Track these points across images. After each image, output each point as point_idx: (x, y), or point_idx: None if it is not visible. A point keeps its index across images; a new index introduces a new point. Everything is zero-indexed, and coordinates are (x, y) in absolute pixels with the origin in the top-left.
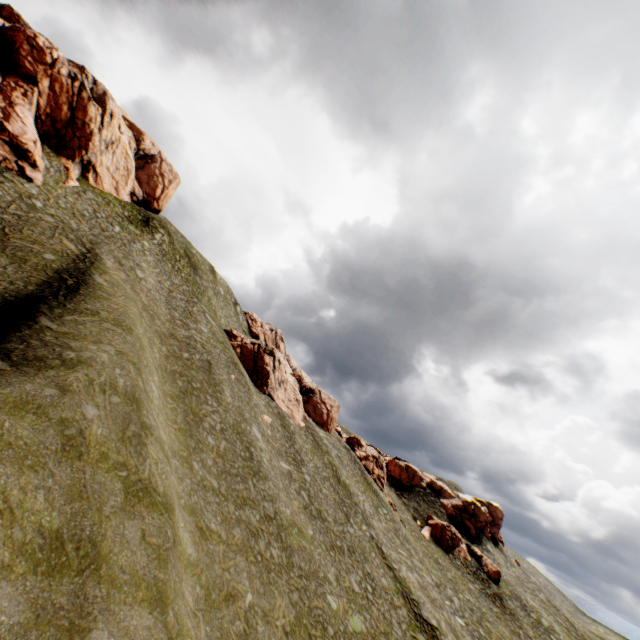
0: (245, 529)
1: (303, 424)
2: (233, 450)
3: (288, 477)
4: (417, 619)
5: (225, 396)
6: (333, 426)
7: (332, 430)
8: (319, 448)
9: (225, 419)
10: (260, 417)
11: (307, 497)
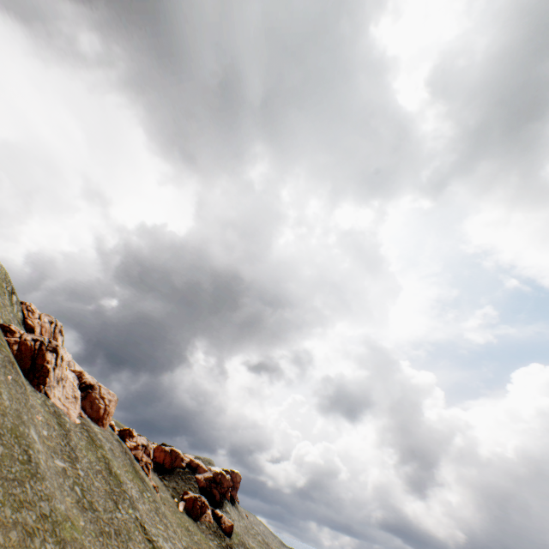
0: (22, 530)
1: (79, 421)
2: (11, 455)
3: (62, 476)
4: None
5: (3, 399)
6: (109, 420)
7: (107, 424)
8: (94, 443)
9: (3, 424)
10: (36, 418)
11: (80, 492)
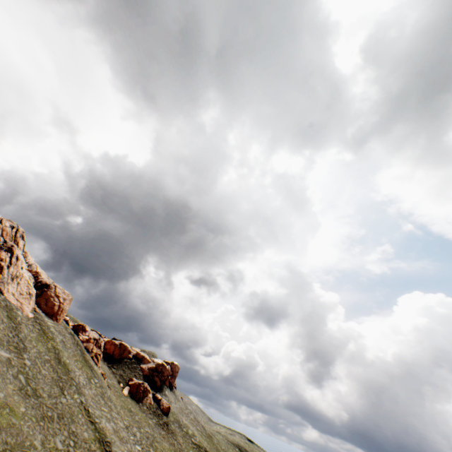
0: None
1: (32, 315)
2: None
3: (7, 364)
4: None
5: None
6: (63, 316)
7: (61, 319)
8: (45, 335)
9: None
10: None
11: (25, 380)
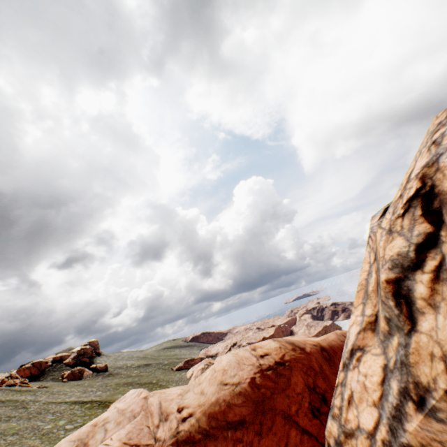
0: None
1: None
2: None
3: None
4: (84, 403)
5: None
6: None
7: None
8: None
9: None
10: None
11: None
